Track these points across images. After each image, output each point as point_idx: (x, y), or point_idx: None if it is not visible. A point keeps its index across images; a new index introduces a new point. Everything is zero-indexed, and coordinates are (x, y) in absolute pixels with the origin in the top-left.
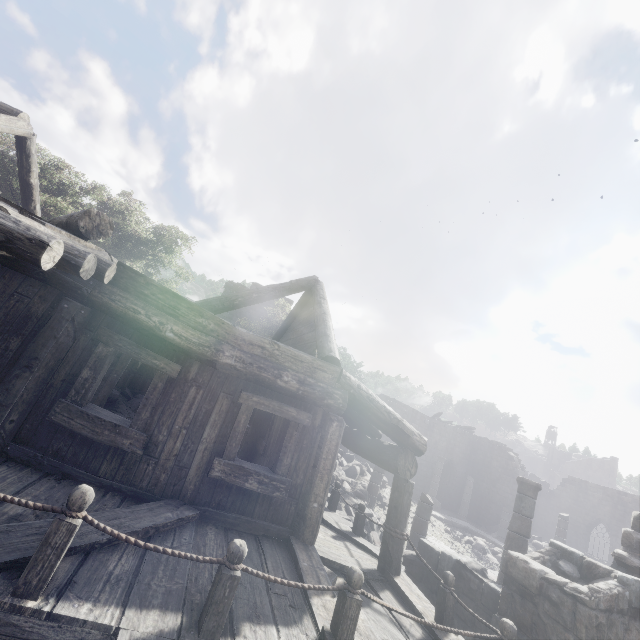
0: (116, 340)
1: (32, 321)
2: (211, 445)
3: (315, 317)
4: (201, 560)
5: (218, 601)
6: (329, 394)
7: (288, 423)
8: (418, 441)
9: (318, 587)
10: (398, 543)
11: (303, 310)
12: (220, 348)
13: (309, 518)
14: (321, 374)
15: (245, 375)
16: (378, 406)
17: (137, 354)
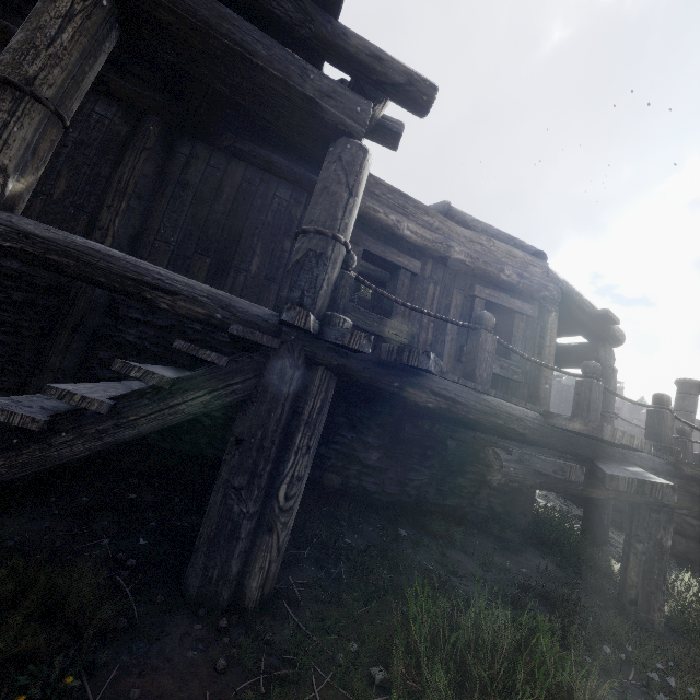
0: (364, 240)
1: (294, 223)
2: (455, 336)
3: (481, 231)
4: (570, 374)
5: (593, 401)
6: (545, 286)
7: (511, 316)
8: (618, 332)
9: (642, 403)
10: (610, 422)
11: None
12: (450, 244)
13: (543, 398)
14: (533, 269)
15: (473, 270)
16: (583, 299)
17: (383, 253)
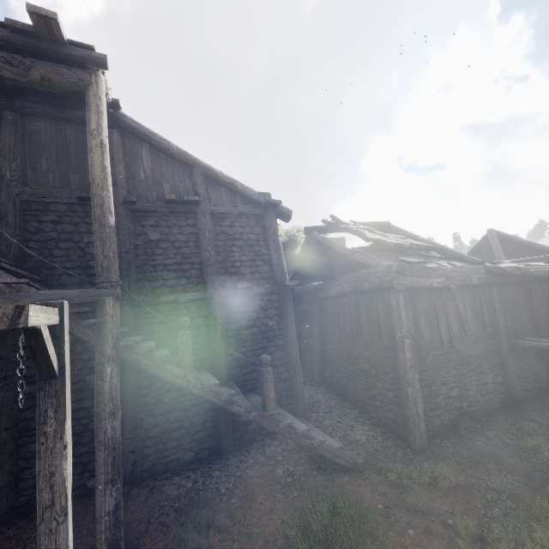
0: None
1: None
2: None
3: (541, 249)
4: None
5: None
6: None
7: None
8: None
9: None
10: None
11: (487, 246)
12: None
13: None
14: None
15: None
16: None
17: None
